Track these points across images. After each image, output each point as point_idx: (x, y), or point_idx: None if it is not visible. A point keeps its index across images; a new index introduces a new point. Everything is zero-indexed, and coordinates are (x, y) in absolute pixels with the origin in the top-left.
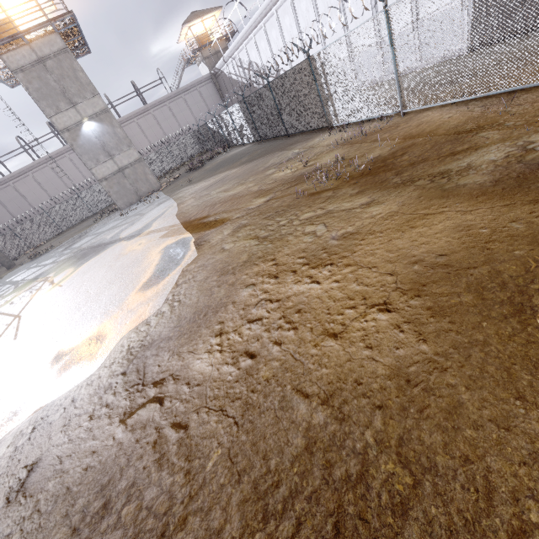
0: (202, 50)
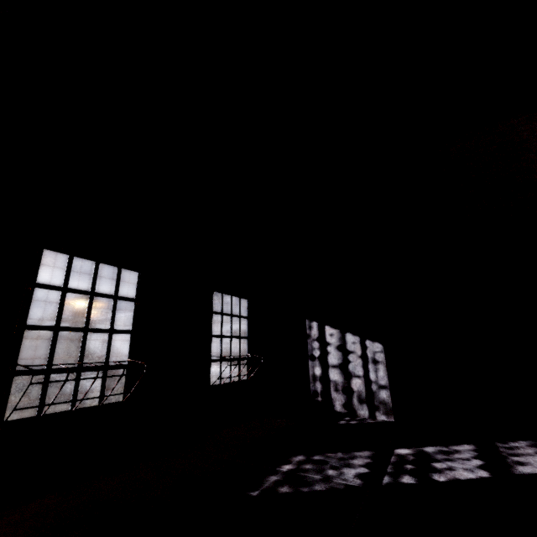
0: (75, 317)
